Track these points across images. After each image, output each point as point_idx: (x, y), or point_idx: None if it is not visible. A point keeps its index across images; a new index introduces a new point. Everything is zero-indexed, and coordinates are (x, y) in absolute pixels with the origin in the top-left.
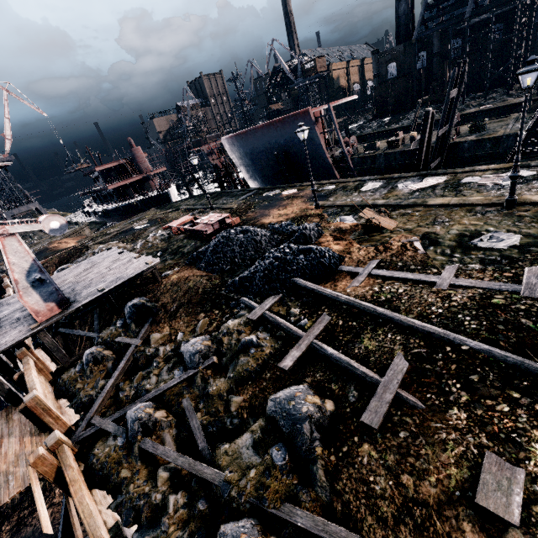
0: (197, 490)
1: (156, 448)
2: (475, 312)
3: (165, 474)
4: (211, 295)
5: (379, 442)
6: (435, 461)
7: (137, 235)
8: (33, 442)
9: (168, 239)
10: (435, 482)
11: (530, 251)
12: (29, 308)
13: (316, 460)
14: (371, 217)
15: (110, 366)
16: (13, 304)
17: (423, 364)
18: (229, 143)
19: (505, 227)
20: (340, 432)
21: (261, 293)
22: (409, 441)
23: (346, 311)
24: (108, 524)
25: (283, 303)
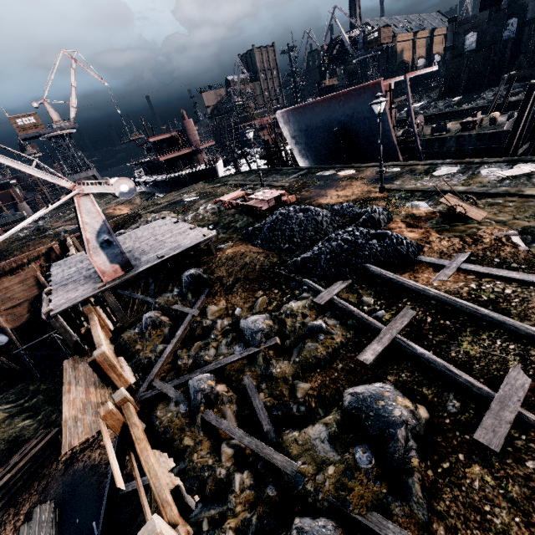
0: (263, 473)
1: (220, 422)
2: None
3: (229, 450)
4: (269, 273)
5: (496, 467)
6: None
7: (187, 207)
8: (97, 394)
9: (219, 213)
10: None
11: None
12: (97, 267)
13: (412, 472)
14: (456, 204)
15: (167, 332)
16: (79, 262)
17: None
18: (284, 118)
19: None
20: (437, 444)
21: (327, 277)
22: None
23: (436, 307)
24: (168, 485)
25: (353, 290)
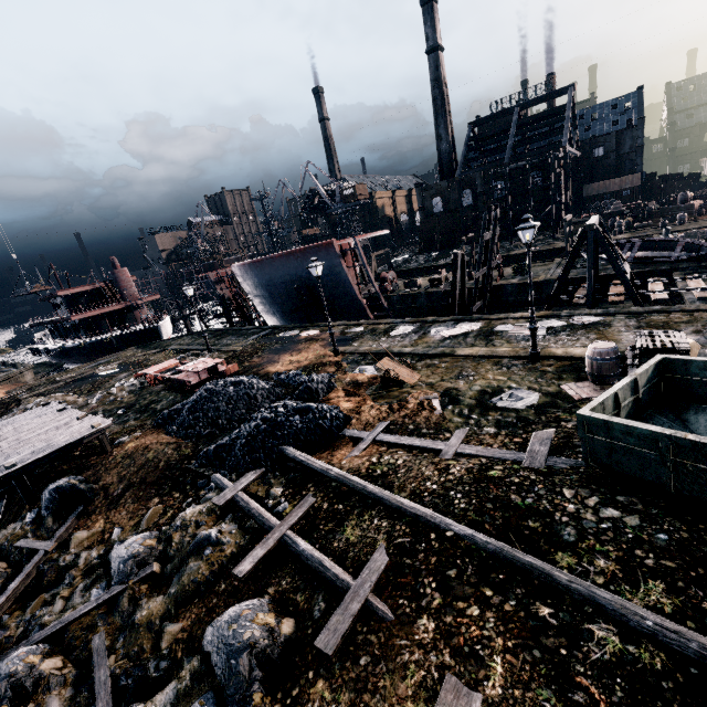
0: None
1: None
2: (468, 487)
3: None
4: (175, 471)
5: (336, 676)
6: (392, 696)
7: (98, 384)
8: None
9: (140, 391)
10: None
11: (545, 412)
12: None
13: None
14: (389, 368)
15: None
16: None
17: (403, 558)
18: (242, 271)
19: (527, 383)
20: (294, 666)
21: (240, 467)
22: (369, 670)
23: (335, 490)
24: None
25: (265, 481)
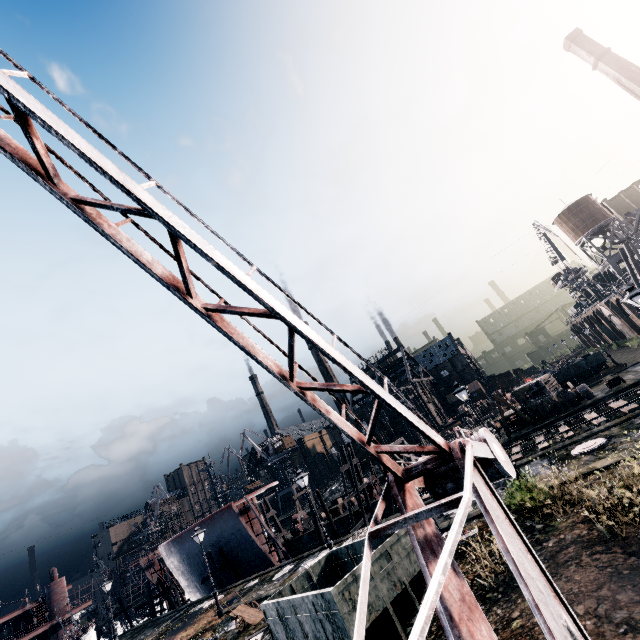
0: None
1: None
2: None
3: None
4: None
5: None
6: None
7: None
8: None
9: None
10: None
11: None
12: None
13: None
14: (237, 614)
15: None
16: None
17: None
18: (167, 549)
19: None
20: None
21: None
22: None
23: None
24: None
25: None
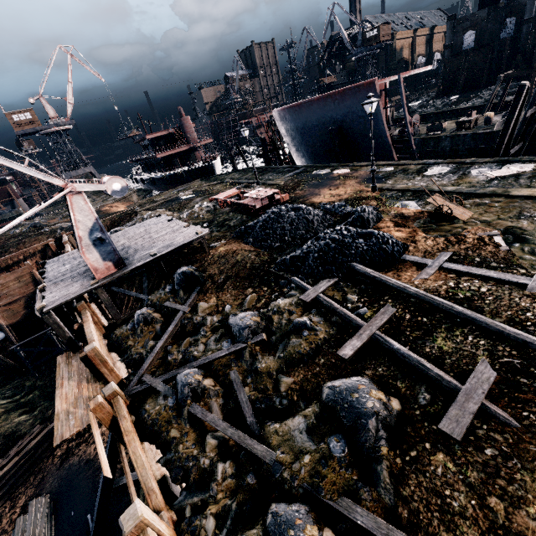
0: (245, 463)
1: (205, 415)
2: None
3: (213, 441)
4: (259, 271)
5: (458, 455)
6: (535, 491)
7: (183, 205)
8: (89, 388)
9: (214, 211)
10: (534, 515)
11: None
12: (90, 264)
13: (381, 459)
14: (443, 204)
15: (158, 328)
16: (73, 260)
17: (516, 376)
18: (281, 116)
19: None
20: (407, 434)
21: (314, 275)
22: (499, 461)
23: (415, 305)
24: (155, 475)
25: (338, 288)
